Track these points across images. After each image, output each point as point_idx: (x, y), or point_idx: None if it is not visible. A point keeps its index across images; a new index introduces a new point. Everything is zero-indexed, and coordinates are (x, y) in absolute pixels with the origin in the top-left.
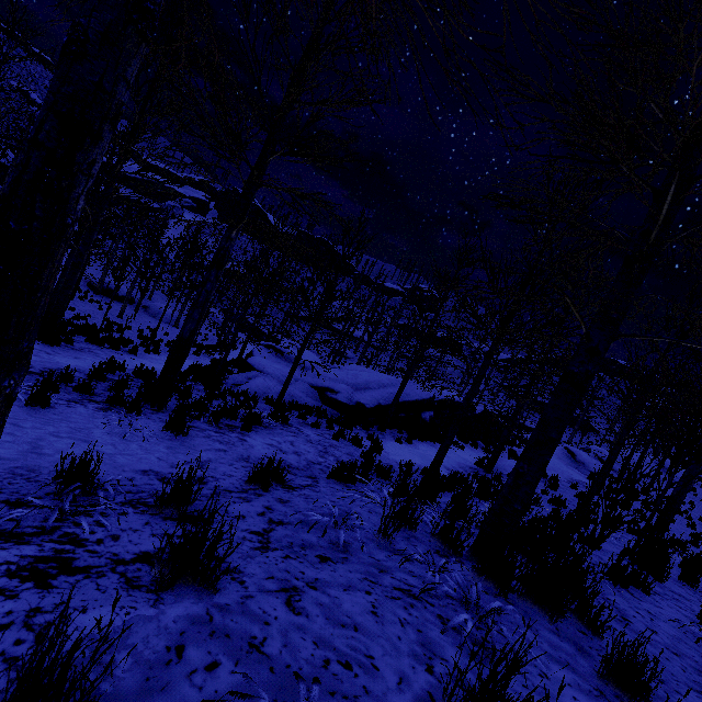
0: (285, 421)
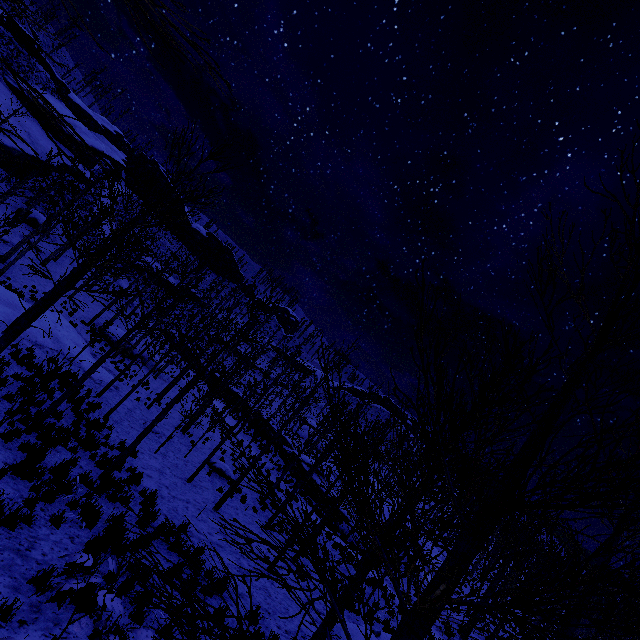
0: None
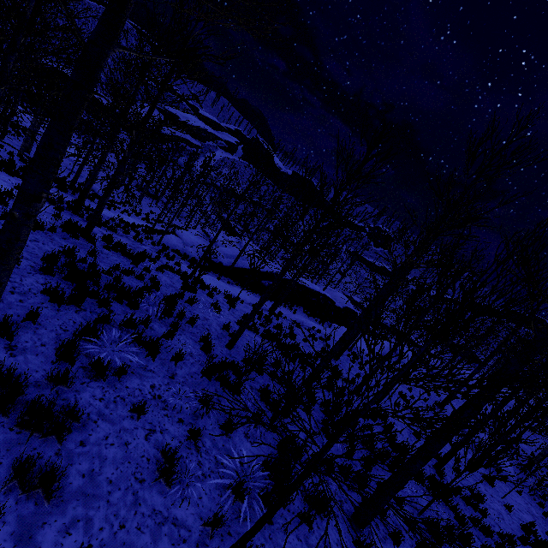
0: (141, 242)
